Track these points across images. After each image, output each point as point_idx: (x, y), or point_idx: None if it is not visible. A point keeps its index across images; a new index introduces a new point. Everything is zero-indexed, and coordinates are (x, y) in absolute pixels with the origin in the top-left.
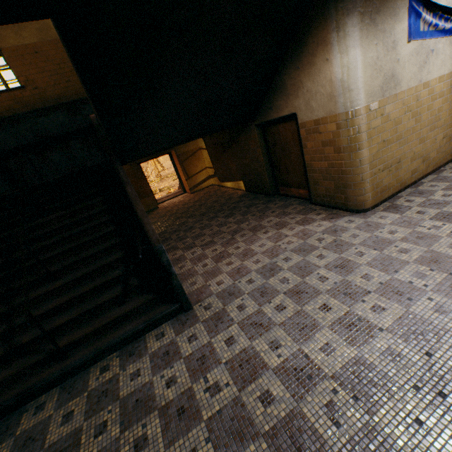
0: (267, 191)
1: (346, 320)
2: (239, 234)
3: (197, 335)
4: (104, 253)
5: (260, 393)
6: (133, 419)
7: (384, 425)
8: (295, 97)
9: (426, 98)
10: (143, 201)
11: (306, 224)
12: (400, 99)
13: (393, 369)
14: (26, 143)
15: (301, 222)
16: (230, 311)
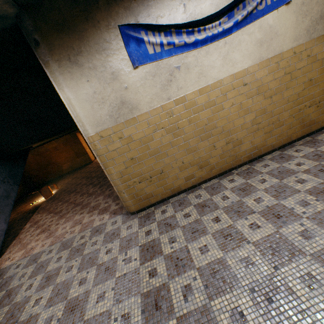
0: None
1: None
2: (75, 208)
3: None
4: None
5: None
6: None
7: None
8: None
9: (185, 112)
10: (82, 158)
11: (100, 214)
12: (143, 120)
13: None
14: None
15: (102, 210)
16: None
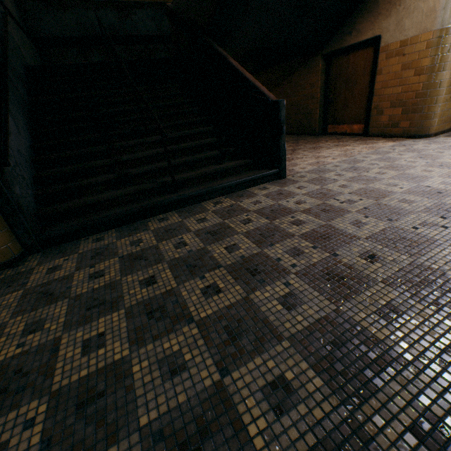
0: (313, 130)
1: None
2: (300, 150)
3: (305, 186)
4: (191, 127)
5: (398, 200)
6: (277, 216)
7: None
8: (386, 17)
9: None
10: None
11: (370, 144)
12: None
13: None
14: (70, 35)
15: (364, 144)
16: (329, 177)
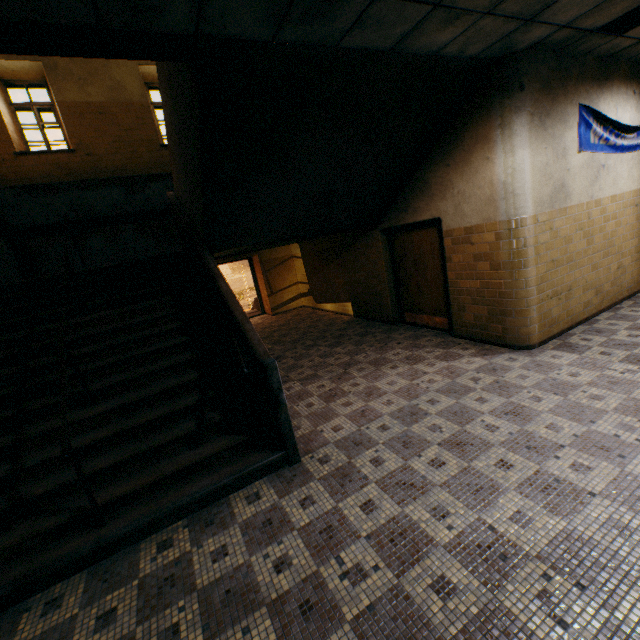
0: (387, 317)
1: (539, 482)
2: (355, 367)
3: (314, 498)
4: (170, 372)
5: (432, 579)
6: (224, 621)
7: (634, 624)
8: (441, 199)
9: (598, 218)
10: None
11: (450, 360)
12: (571, 214)
13: (624, 546)
14: (60, 220)
15: (443, 357)
16: (360, 465)
